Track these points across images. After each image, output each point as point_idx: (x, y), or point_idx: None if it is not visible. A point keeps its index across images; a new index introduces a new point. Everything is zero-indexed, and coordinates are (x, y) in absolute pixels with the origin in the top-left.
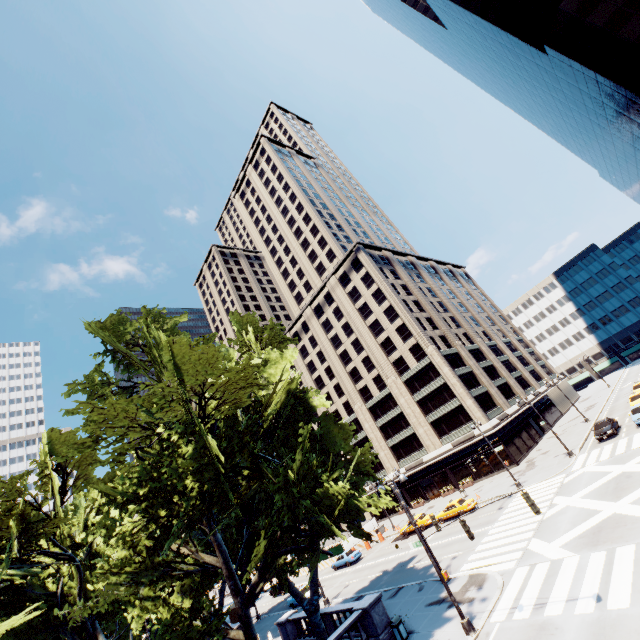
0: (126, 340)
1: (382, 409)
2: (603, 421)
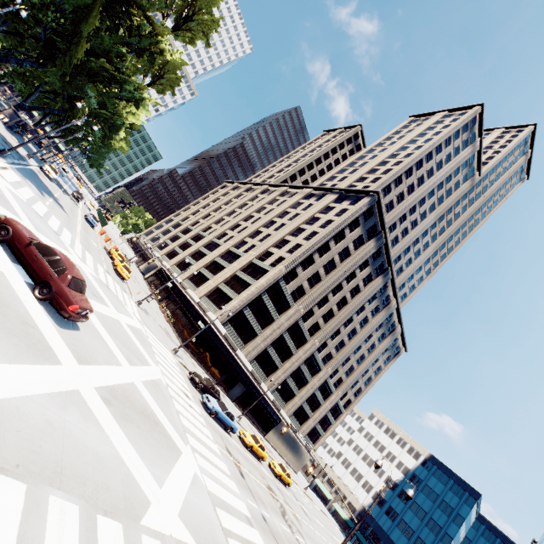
0: None
1: (229, 258)
2: (212, 383)
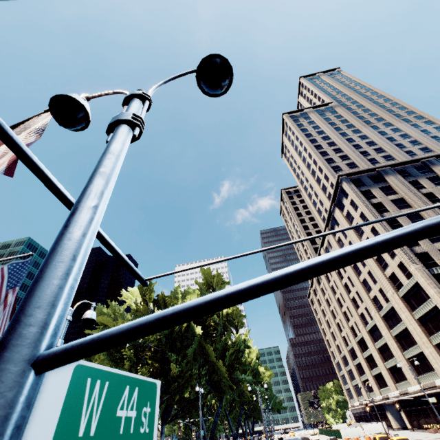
0: (143, 293)
1: (392, 320)
2: None
